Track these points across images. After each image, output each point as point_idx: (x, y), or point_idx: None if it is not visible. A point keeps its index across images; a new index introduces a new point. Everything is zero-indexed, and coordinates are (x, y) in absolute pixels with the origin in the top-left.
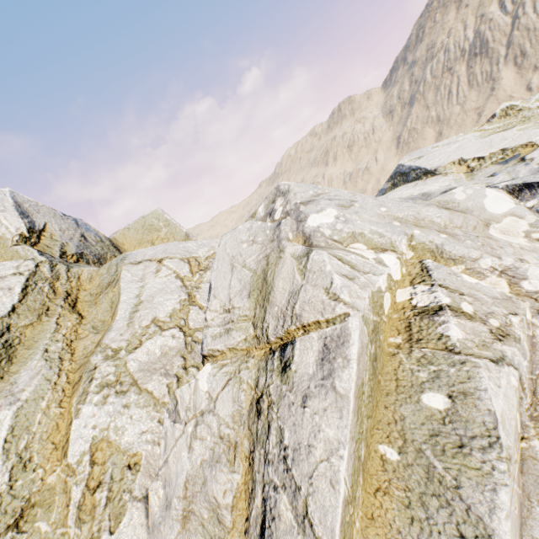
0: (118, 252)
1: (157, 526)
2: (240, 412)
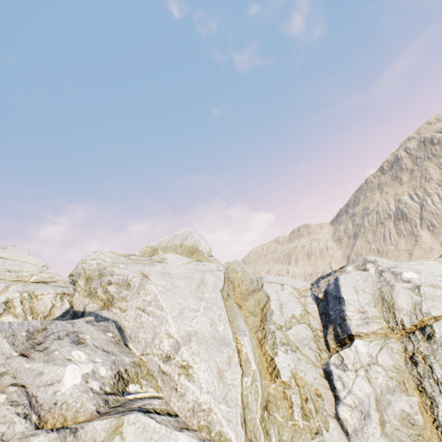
0: None
1: (360, 430)
2: (398, 364)
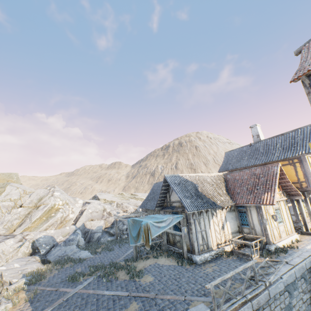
0: None
1: None
2: (25, 214)
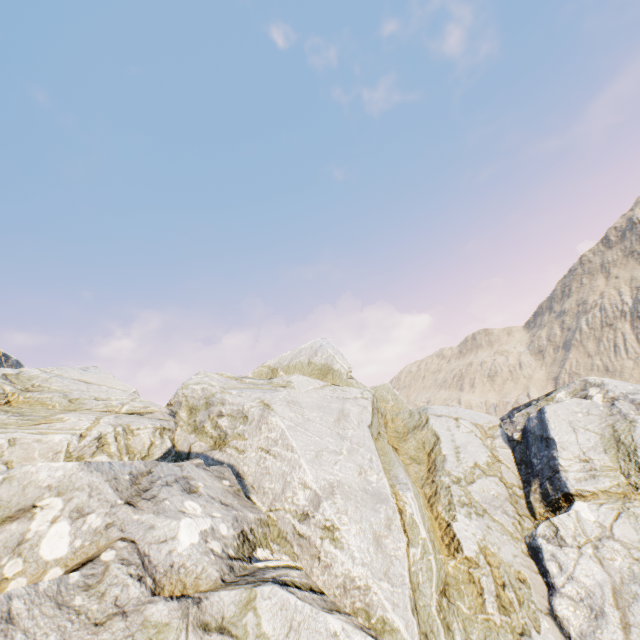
0: None
1: (590, 635)
2: None
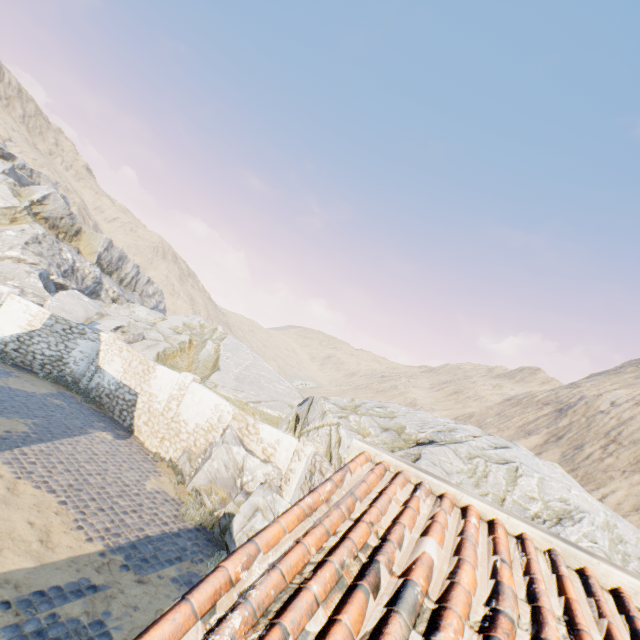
0: (75, 234)
1: None
2: None
